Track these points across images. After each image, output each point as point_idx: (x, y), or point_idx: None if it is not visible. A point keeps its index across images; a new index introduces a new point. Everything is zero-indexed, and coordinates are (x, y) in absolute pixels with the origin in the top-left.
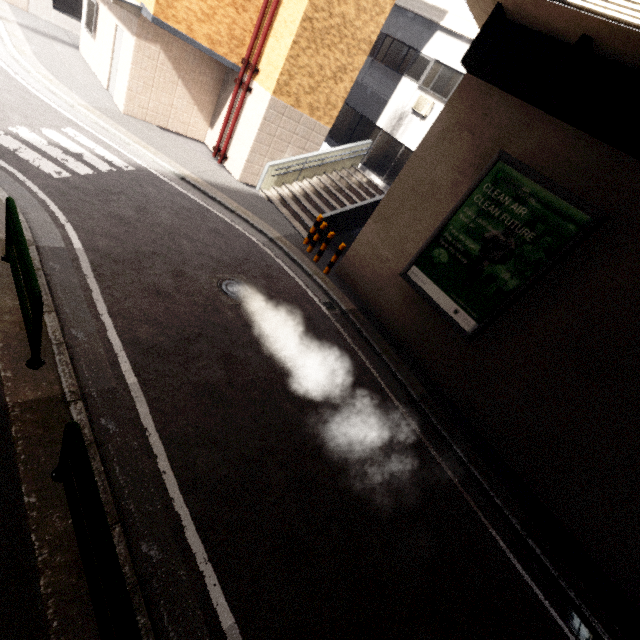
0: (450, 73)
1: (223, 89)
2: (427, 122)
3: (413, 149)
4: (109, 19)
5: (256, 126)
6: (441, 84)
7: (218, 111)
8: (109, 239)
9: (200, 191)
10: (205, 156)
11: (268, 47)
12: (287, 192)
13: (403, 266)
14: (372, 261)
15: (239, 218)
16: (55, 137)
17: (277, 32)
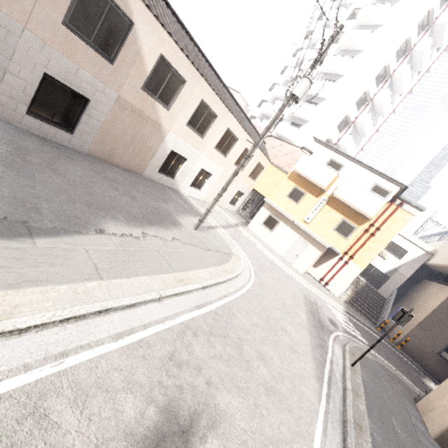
0: (395, 245)
1: (325, 255)
2: (386, 261)
3: (381, 270)
4: (292, 233)
5: (352, 278)
6: (391, 248)
7: (320, 262)
8: (403, 373)
9: (352, 317)
10: (317, 283)
11: (360, 252)
12: (347, 296)
13: (437, 350)
14: (419, 344)
15: (366, 327)
16: (336, 314)
17: (366, 249)
